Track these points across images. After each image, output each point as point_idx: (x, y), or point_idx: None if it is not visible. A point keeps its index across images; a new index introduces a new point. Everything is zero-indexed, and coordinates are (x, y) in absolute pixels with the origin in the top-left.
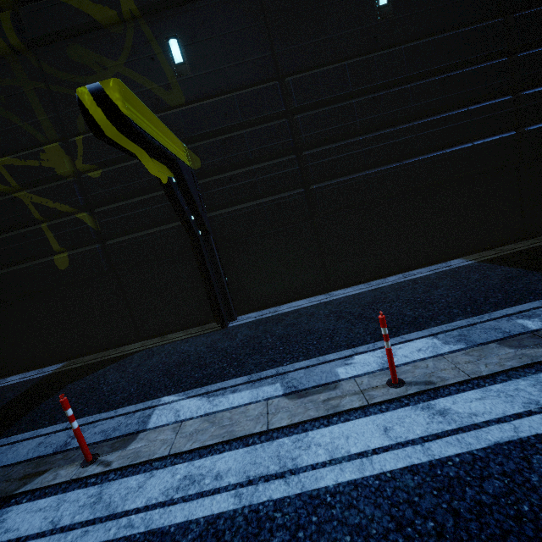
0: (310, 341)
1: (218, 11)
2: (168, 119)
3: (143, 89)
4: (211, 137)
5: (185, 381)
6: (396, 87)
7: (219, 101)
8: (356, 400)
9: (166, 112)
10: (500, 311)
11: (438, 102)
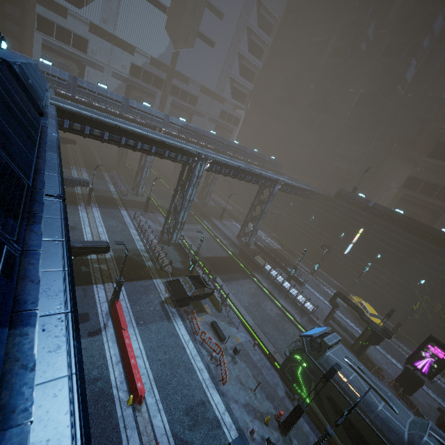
0: None
1: None
2: None
3: None
4: None
5: None
6: None
7: None
8: None
9: None
10: None
11: None
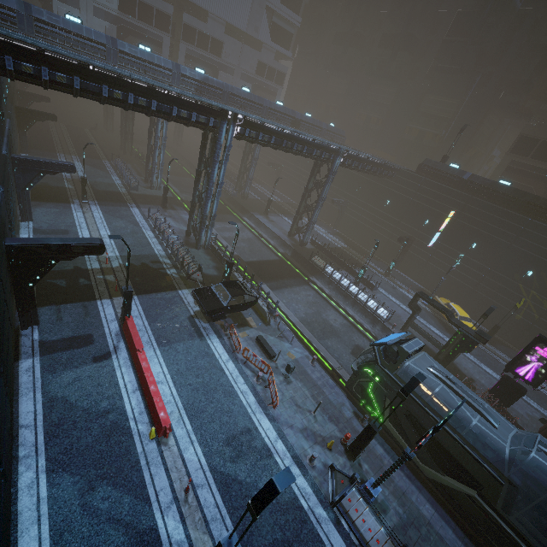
0: None
1: None
2: None
3: None
4: None
5: None
6: None
7: None
8: None
9: None
10: None
11: None
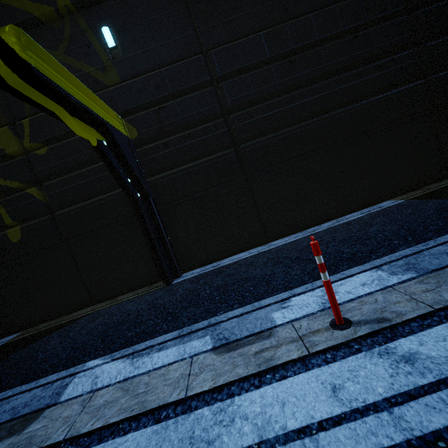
0: (246, 288)
1: (144, 0)
2: (105, 96)
3: (82, 73)
4: (146, 110)
5: (116, 341)
6: (309, 50)
7: (150, 76)
8: (294, 349)
9: (103, 90)
10: (446, 235)
11: (349, 59)
